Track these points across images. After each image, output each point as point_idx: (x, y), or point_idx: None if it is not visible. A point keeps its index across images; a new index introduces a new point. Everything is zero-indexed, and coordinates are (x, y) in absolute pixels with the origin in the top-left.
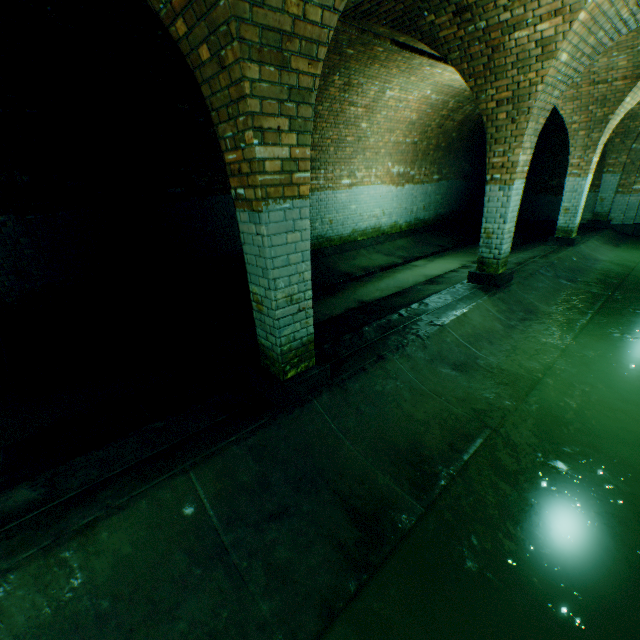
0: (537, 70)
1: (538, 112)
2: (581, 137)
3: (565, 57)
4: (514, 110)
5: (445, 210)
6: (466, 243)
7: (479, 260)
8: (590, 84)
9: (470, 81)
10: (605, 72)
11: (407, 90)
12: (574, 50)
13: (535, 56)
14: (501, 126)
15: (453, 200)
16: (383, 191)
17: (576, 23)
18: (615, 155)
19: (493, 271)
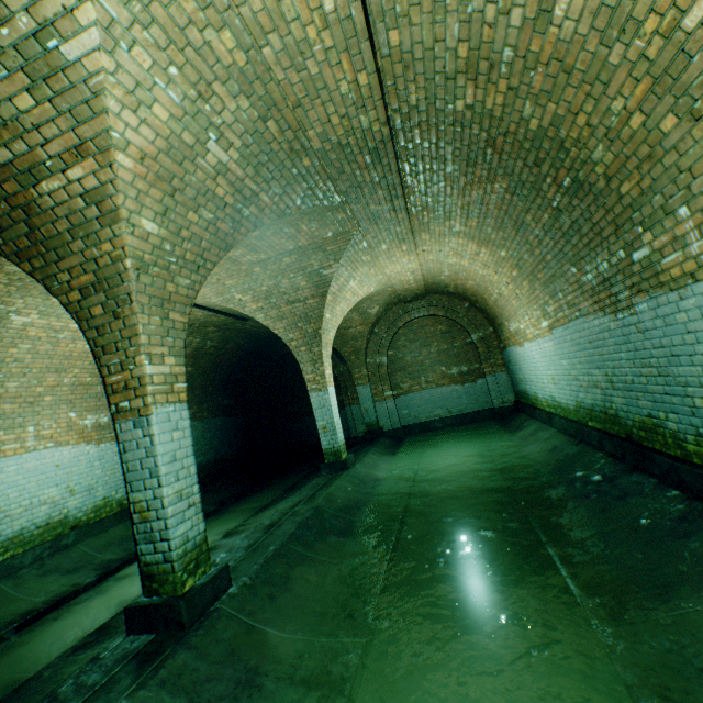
0: (111, 238)
1: (159, 302)
2: (305, 352)
3: (156, 227)
4: (111, 299)
5: (209, 456)
6: (241, 494)
7: (143, 571)
8: (288, 303)
9: (23, 262)
10: (294, 291)
11: (61, 315)
12: (170, 222)
13: (96, 218)
14: (103, 324)
15: (219, 441)
16: (65, 455)
17: (124, 170)
18: (358, 369)
19: (173, 588)
